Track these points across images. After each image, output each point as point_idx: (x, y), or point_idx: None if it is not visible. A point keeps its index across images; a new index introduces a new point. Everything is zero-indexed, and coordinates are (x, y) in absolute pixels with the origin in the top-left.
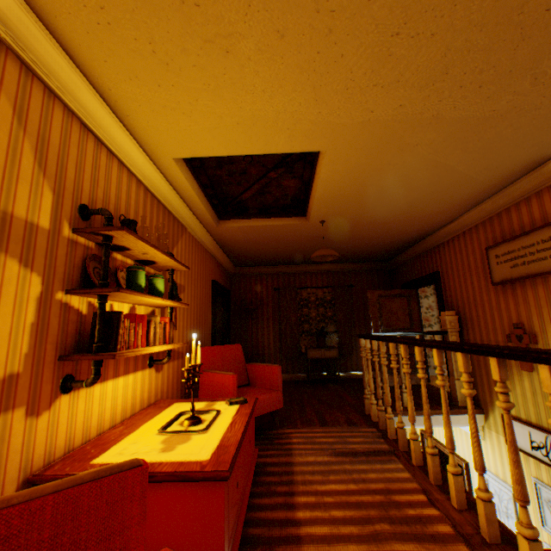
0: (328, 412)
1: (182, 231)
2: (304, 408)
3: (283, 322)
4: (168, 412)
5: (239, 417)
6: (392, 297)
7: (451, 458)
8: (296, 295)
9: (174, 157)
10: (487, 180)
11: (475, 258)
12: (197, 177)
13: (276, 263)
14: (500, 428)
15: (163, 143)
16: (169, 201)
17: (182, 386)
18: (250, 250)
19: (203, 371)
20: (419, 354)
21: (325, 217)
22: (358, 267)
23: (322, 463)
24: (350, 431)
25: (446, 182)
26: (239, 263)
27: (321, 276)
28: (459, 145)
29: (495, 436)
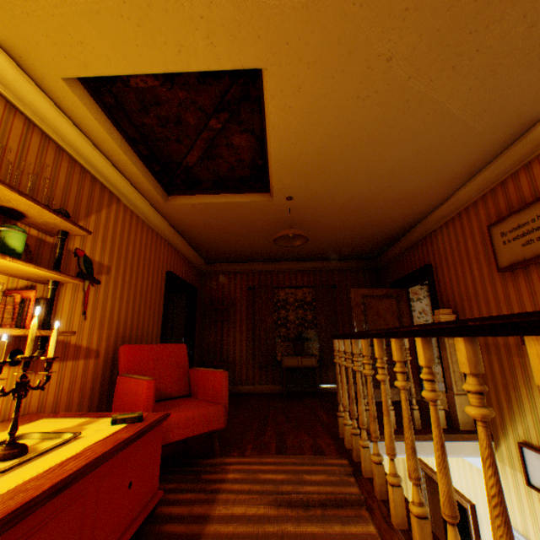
0: (292, 434)
1: (112, 199)
2: (264, 428)
3: (258, 325)
4: (5, 434)
5: (96, 447)
6: (379, 297)
7: (451, 534)
8: (273, 295)
9: (62, 75)
10: (488, 131)
11: (475, 242)
12: (118, 124)
13: (252, 260)
14: (517, 462)
15: (34, 45)
16: (80, 152)
17: (92, 395)
18: (216, 240)
19: (121, 375)
20: (398, 350)
21: (291, 191)
22: (342, 265)
23: (252, 520)
24: (312, 464)
25: (435, 135)
26: (210, 258)
27: (301, 275)
28: (450, 59)
29: (510, 473)
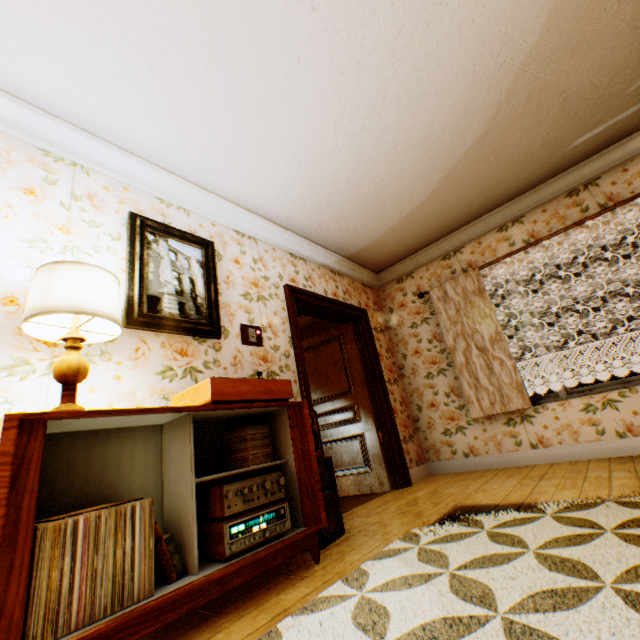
0: None
1: None
2: None
3: None
4: None
5: None
6: (317, 347)
7: None
8: None
9: None
10: None
11: None
12: None
13: None
14: None
15: None
16: None
17: None
18: None
19: None
20: None
21: None
22: None
23: None
24: None
25: None
26: None
27: None
28: None
29: None
